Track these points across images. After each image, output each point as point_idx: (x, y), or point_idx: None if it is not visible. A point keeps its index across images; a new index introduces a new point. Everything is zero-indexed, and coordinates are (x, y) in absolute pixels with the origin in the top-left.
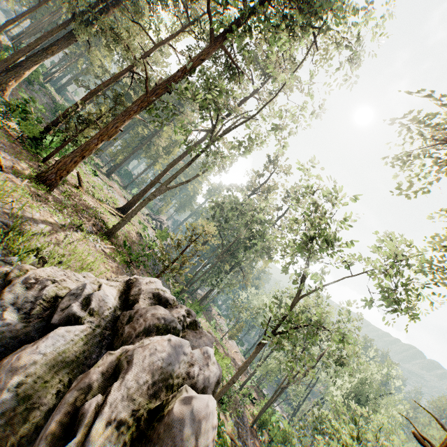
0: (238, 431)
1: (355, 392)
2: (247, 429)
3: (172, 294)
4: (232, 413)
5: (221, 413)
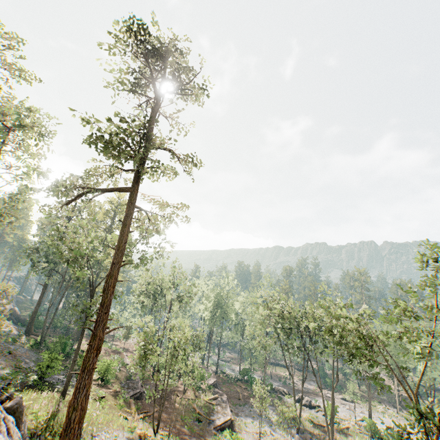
0: (128, 387)
1: (216, 305)
2: (138, 381)
3: (29, 348)
4: (122, 381)
5: (104, 387)
